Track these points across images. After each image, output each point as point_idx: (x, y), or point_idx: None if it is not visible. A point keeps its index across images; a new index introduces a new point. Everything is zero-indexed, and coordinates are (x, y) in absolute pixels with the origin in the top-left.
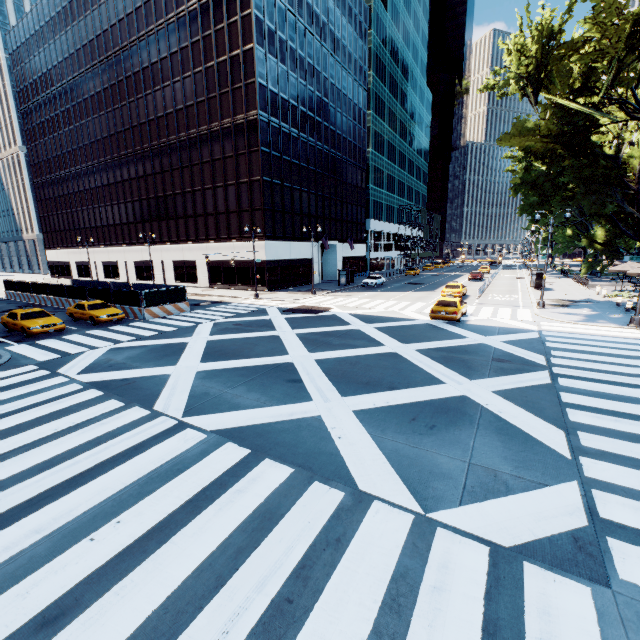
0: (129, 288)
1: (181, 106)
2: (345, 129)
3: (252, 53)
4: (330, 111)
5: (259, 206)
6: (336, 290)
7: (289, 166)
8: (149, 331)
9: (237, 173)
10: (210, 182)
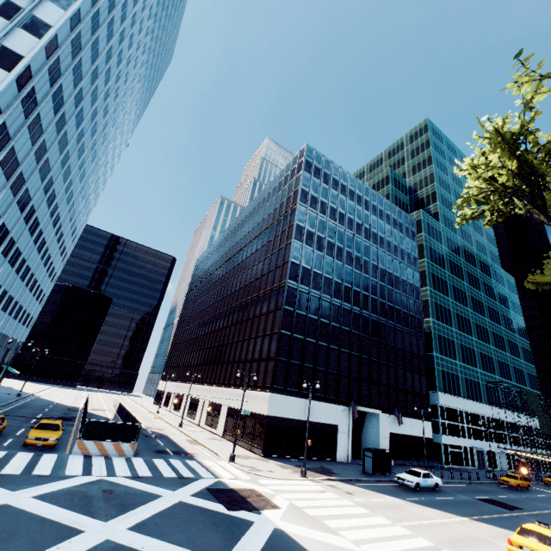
0: (128, 417)
1: (248, 282)
2: (391, 298)
3: (290, 244)
4: (371, 284)
5: (273, 356)
6: (346, 478)
7: (316, 324)
8: (22, 467)
9: (265, 327)
10: (248, 334)
